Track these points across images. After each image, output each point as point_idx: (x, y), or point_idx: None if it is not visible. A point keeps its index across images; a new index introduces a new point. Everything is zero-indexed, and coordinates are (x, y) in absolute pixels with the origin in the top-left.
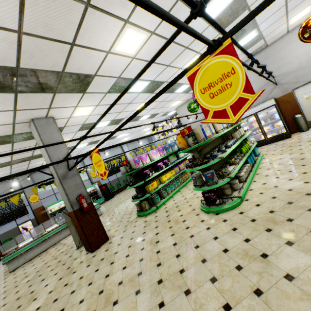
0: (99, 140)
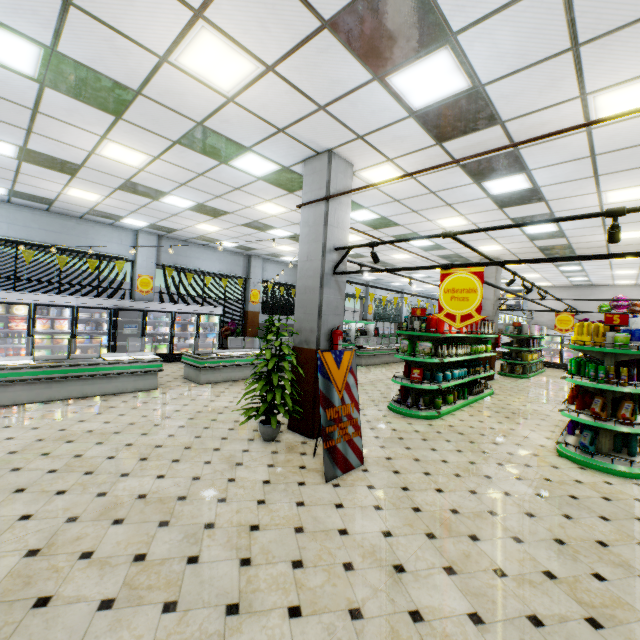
0: (431, 278)
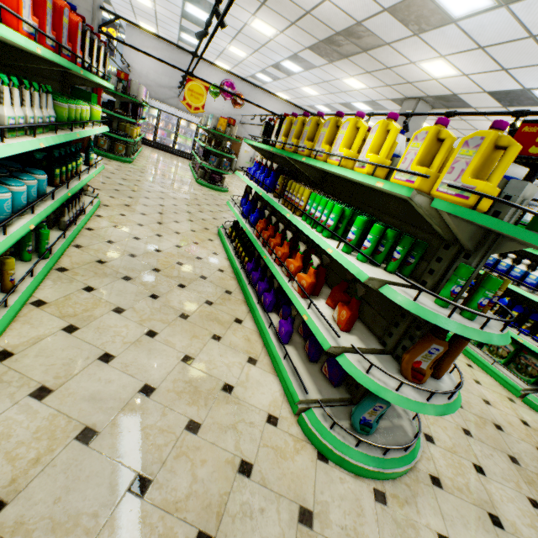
0: None
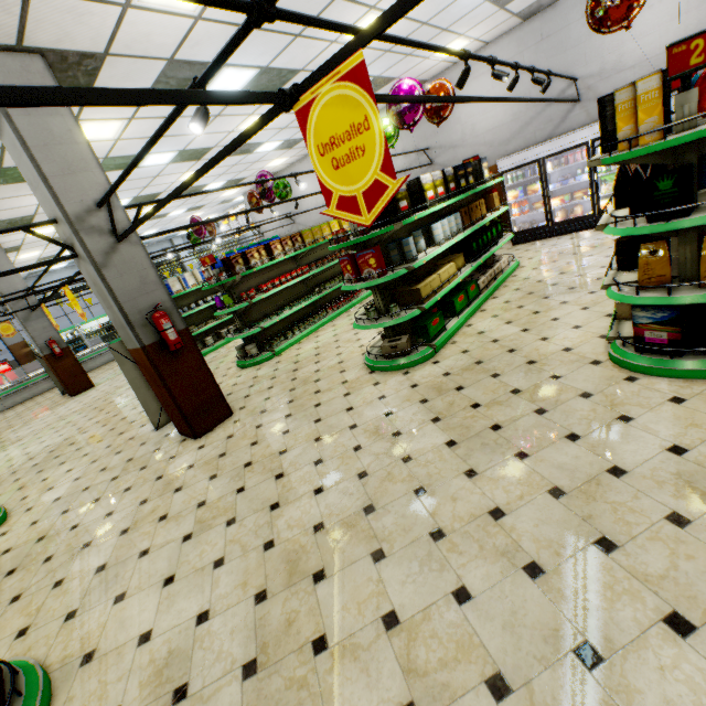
0: None
